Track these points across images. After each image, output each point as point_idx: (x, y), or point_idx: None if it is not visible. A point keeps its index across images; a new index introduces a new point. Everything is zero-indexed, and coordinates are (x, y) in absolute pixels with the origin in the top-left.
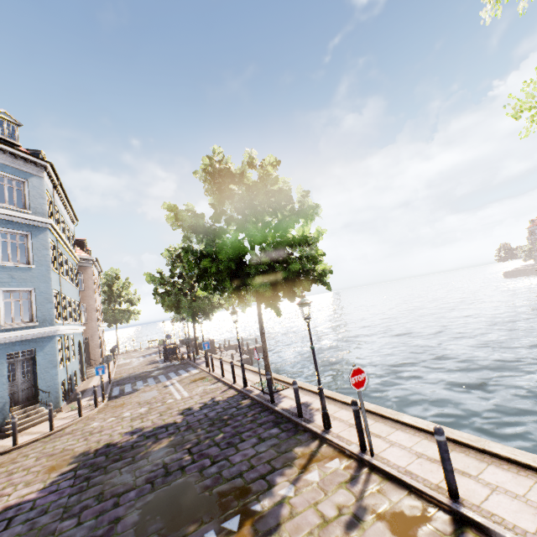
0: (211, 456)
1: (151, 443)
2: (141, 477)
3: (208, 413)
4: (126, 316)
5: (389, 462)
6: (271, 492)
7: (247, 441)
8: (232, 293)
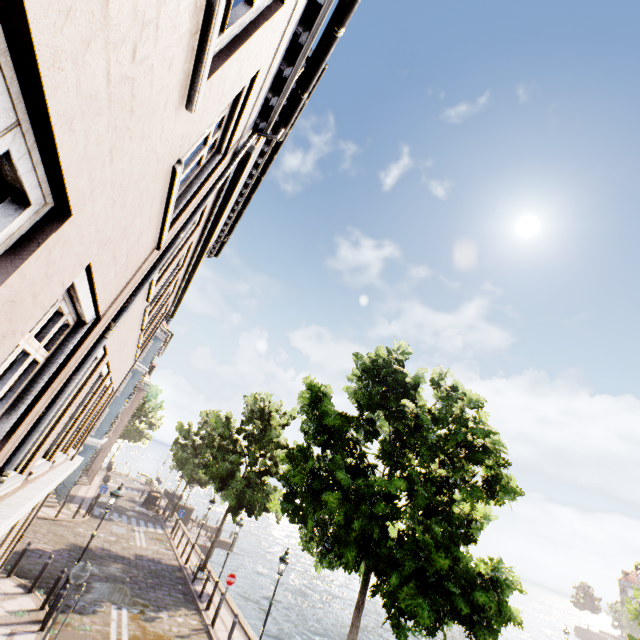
0: (140, 585)
1: (112, 561)
2: (103, 573)
3: (152, 565)
4: (138, 437)
5: (216, 633)
6: (158, 612)
7: (163, 591)
8: (217, 489)
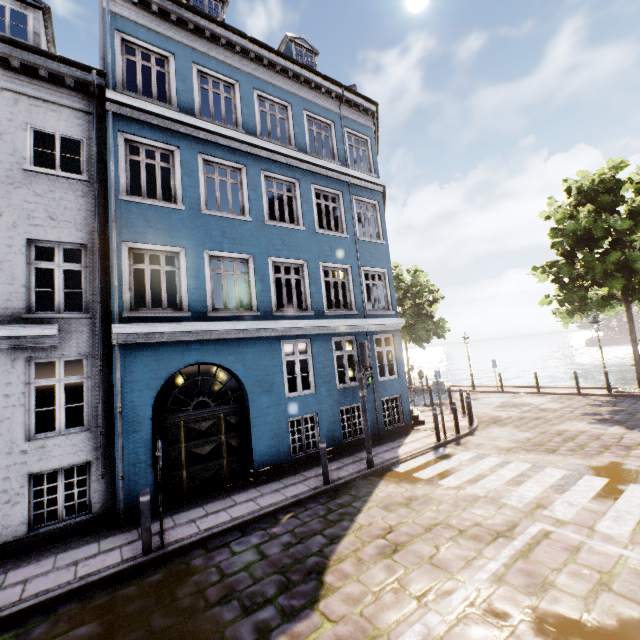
0: None
1: None
2: None
3: (636, 404)
4: None
5: None
6: None
7: None
8: (637, 297)
